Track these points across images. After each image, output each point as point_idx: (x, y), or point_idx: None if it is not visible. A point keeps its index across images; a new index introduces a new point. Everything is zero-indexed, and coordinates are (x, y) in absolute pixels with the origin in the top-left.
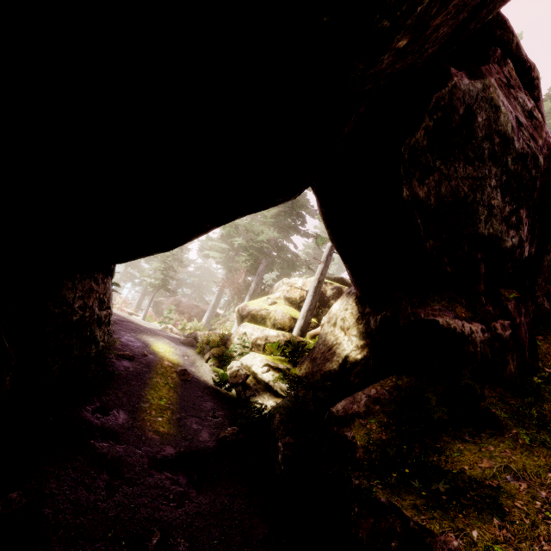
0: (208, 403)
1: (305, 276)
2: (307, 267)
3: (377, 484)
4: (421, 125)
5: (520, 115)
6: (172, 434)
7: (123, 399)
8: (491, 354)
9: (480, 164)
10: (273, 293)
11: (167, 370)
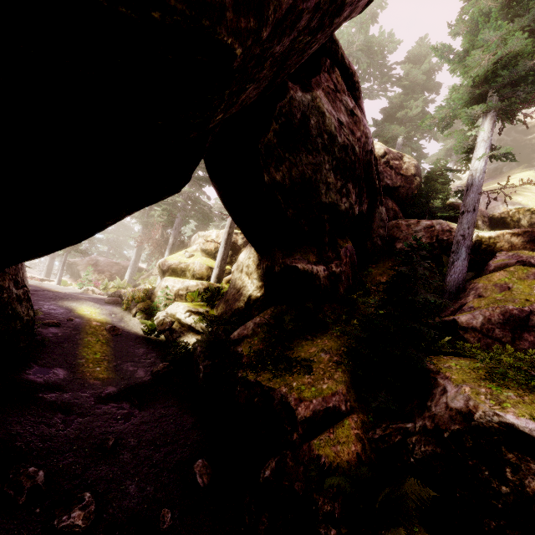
0: (141, 349)
1: (223, 223)
2: (221, 218)
3: (250, 373)
4: (270, 128)
5: (343, 115)
6: (112, 377)
7: (59, 359)
8: (329, 284)
9: (317, 154)
10: (191, 246)
11: (96, 329)
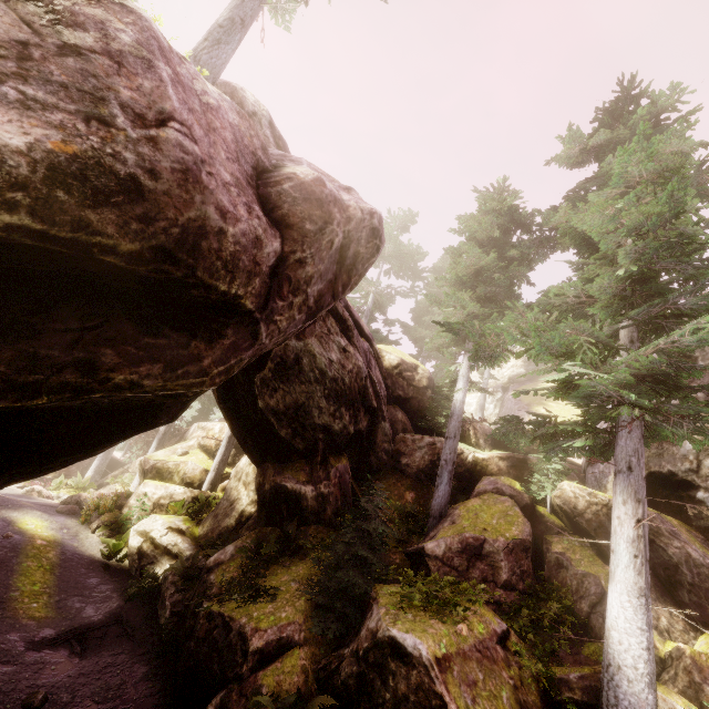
0: (95, 579)
1: None
2: None
3: (216, 603)
4: (267, 366)
5: (335, 353)
6: (51, 617)
7: None
8: (317, 505)
9: (310, 384)
10: (187, 438)
11: (41, 550)
